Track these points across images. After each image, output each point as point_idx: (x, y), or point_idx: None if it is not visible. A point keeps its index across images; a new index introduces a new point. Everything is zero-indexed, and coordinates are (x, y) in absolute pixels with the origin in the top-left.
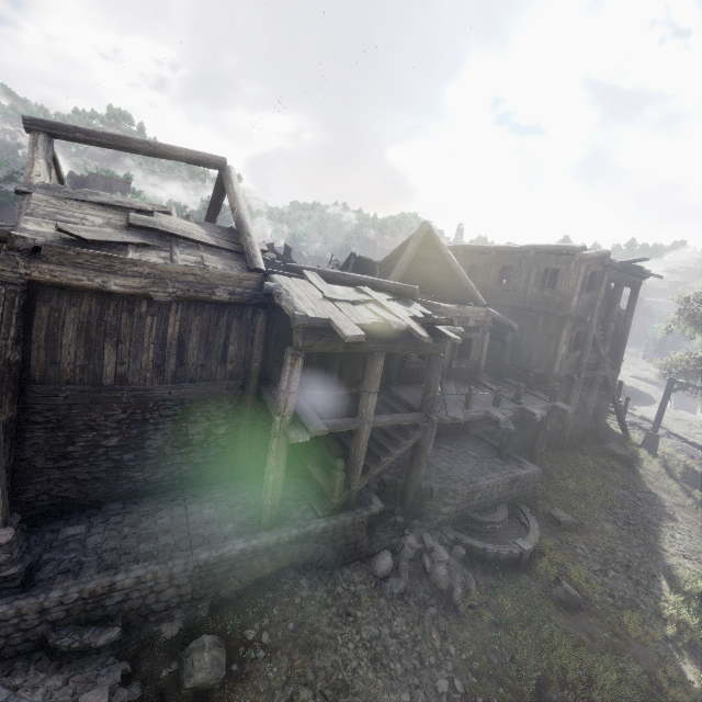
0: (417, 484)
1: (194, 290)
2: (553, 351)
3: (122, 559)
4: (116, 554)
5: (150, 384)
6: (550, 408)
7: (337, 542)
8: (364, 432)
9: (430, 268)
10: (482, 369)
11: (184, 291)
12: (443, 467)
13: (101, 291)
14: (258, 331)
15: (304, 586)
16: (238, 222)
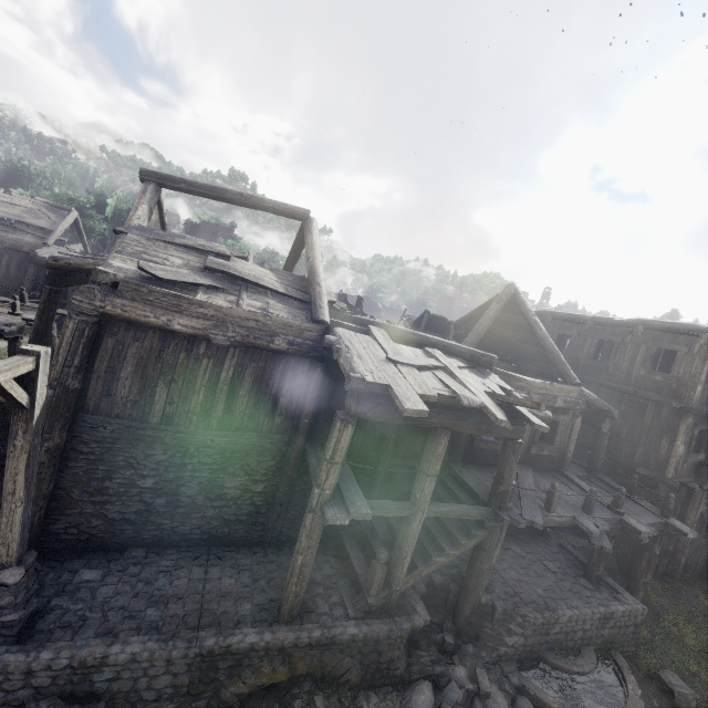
0: (475, 596)
1: (254, 336)
2: (665, 450)
3: (125, 624)
4: (121, 615)
5: (195, 428)
6: (660, 525)
7: (366, 656)
8: (416, 522)
9: (512, 333)
10: (568, 459)
11: (244, 336)
12: (510, 578)
13: (164, 329)
14: (312, 386)
15: (319, 706)
16: (311, 271)
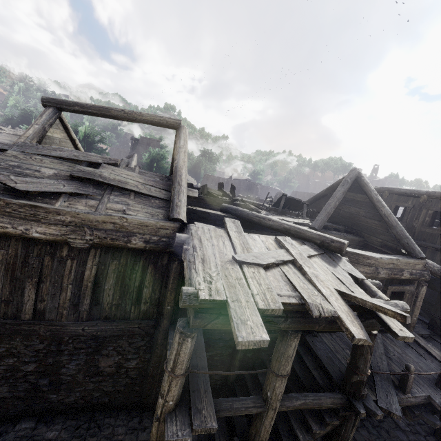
0: None
1: (111, 237)
2: None
3: None
4: None
5: (66, 320)
6: None
7: None
8: (267, 419)
9: (357, 210)
10: (413, 322)
11: (101, 238)
12: (364, 440)
13: (25, 237)
14: (171, 277)
15: None
16: (174, 171)
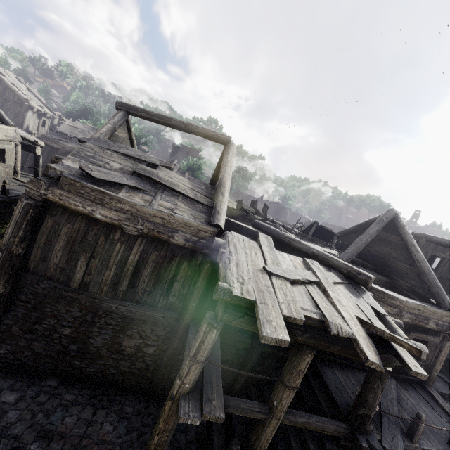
0: None
1: (158, 230)
2: None
3: None
4: (10, 445)
5: (104, 295)
6: None
7: None
8: (270, 427)
9: (389, 250)
10: (433, 376)
11: (150, 229)
12: None
13: (89, 216)
14: (201, 277)
15: None
16: (219, 182)
